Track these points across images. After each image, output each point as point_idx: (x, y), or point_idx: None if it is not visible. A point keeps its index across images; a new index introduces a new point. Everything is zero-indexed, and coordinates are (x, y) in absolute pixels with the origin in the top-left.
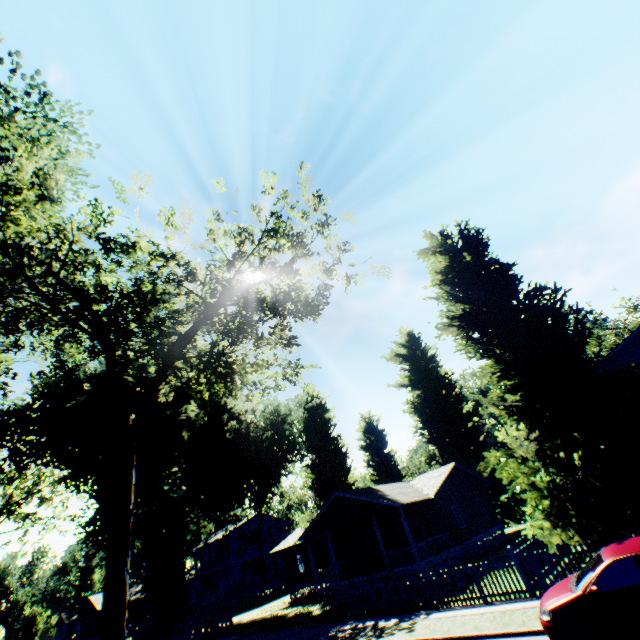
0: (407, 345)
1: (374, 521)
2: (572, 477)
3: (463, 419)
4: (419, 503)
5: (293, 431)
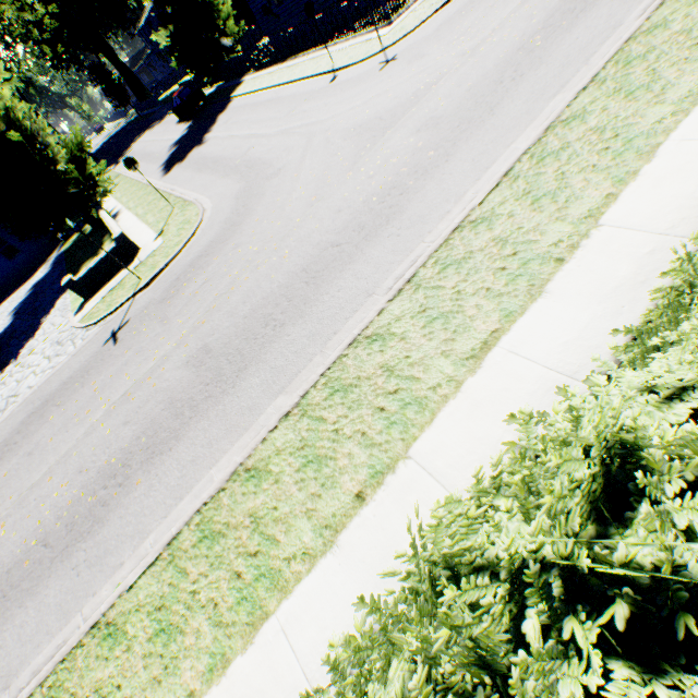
0: None
1: None
2: None
3: None
4: None
5: None
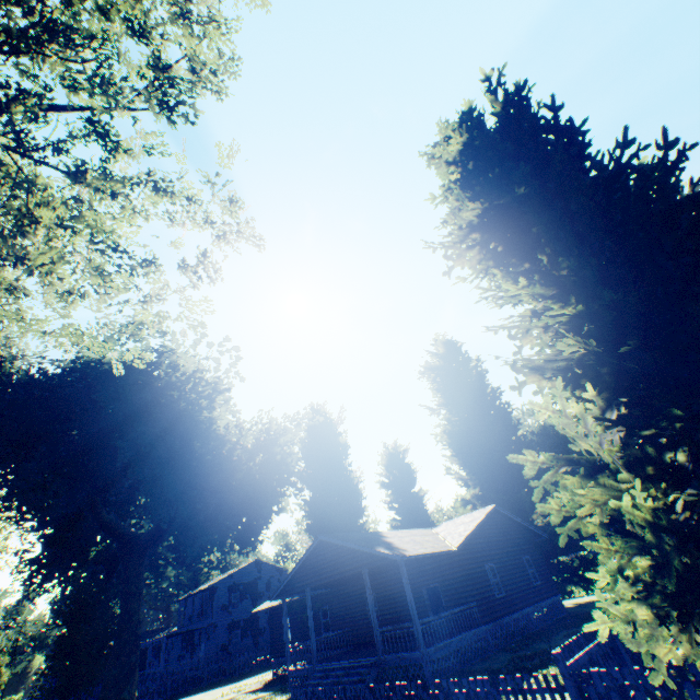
0: (444, 357)
1: (366, 580)
2: (699, 513)
3: (512, 450)
4: (439, 558)
5: (285, 455)
